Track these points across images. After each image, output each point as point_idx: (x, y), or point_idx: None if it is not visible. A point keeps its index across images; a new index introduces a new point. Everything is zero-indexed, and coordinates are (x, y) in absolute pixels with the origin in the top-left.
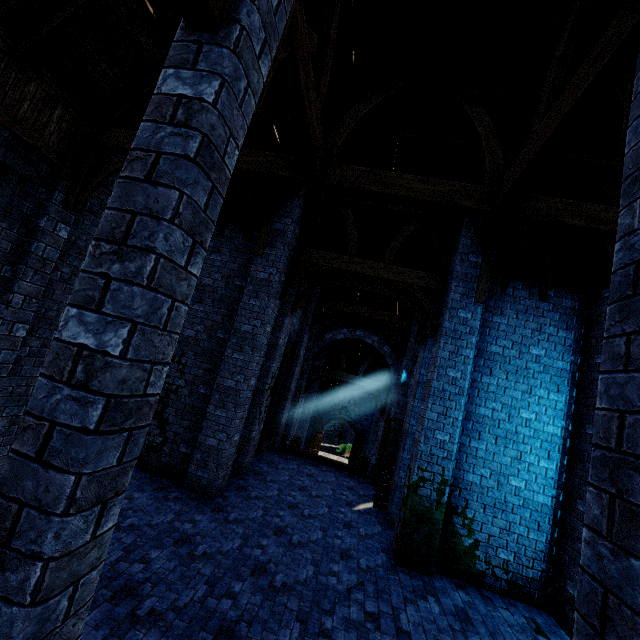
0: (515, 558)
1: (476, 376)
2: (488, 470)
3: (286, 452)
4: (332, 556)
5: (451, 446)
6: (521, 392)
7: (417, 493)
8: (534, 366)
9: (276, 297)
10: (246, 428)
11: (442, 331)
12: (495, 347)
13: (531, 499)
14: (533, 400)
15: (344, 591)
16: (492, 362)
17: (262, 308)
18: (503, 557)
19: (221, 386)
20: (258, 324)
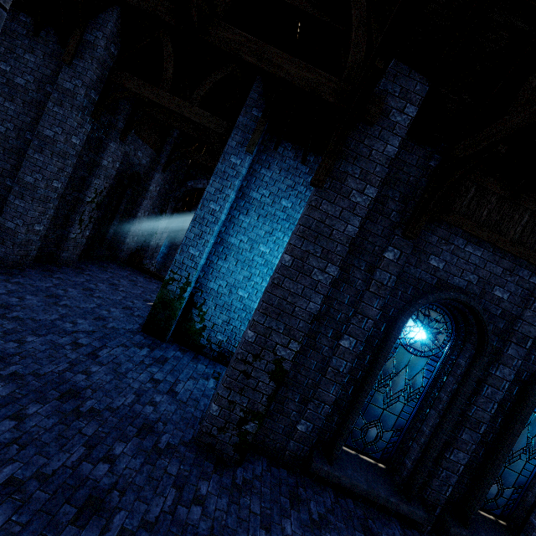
0: (227, 340)
1: (235, 213)
2: (225, 282)
3: (128, 266)
4: (87, 316)
5: (199, 260)
6: (265, 232)
7: (166, 288)
8: (280, 214)
9: (84, 112)
10: (66, 229)
11: (214, 171)
12: (256, 194)
13: (249, 305)
14: (272, 239)
15: (72, 331)
16: (250, 205)
17: (64, 117)
18: (220, 338)
19: (21, 180)
20: (59, 132)
